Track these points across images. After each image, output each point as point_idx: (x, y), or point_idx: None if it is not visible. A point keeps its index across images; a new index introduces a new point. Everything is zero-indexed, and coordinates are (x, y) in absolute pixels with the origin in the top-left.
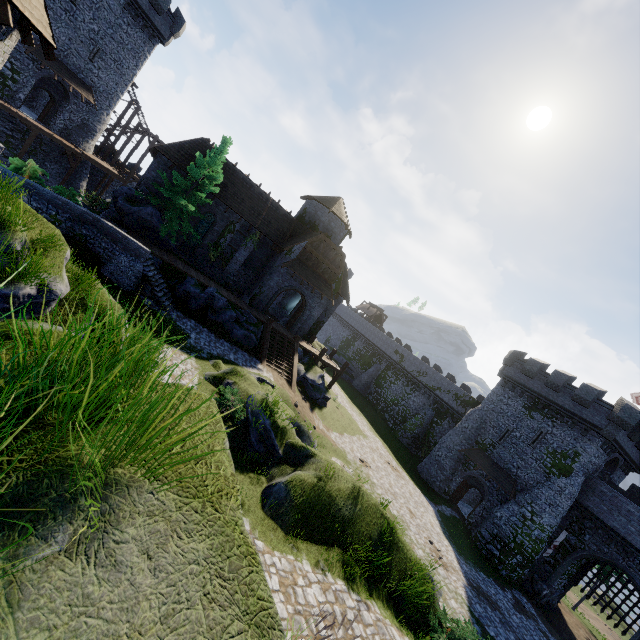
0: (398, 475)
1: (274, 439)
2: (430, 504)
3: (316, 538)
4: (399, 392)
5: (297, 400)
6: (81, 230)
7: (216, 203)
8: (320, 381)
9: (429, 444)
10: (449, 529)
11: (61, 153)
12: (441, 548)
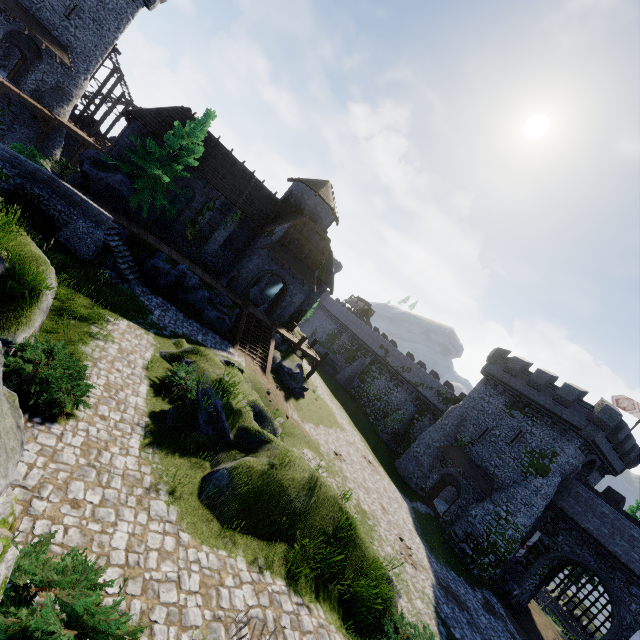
0: (374, 470)
1: (225, 421)
2: (405, 500)
3: (259, 532)
4: (382, 387)
5: (270, 388)
6: (33, 189)
7: (195, 177)
8: (297, 370)
9: (409, 440)
10: (422, 526)
11: (32, 116)
12: (412, 546)
